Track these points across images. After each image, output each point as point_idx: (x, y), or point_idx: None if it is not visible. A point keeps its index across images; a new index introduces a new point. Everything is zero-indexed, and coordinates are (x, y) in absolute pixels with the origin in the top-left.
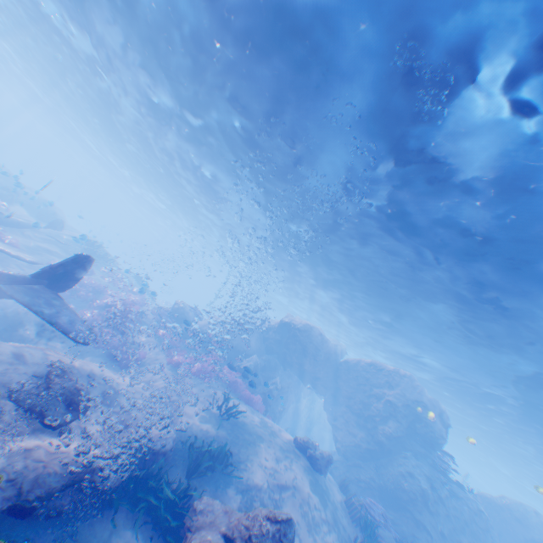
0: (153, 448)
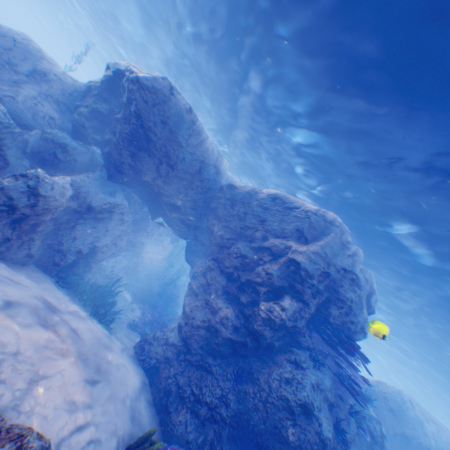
0: None
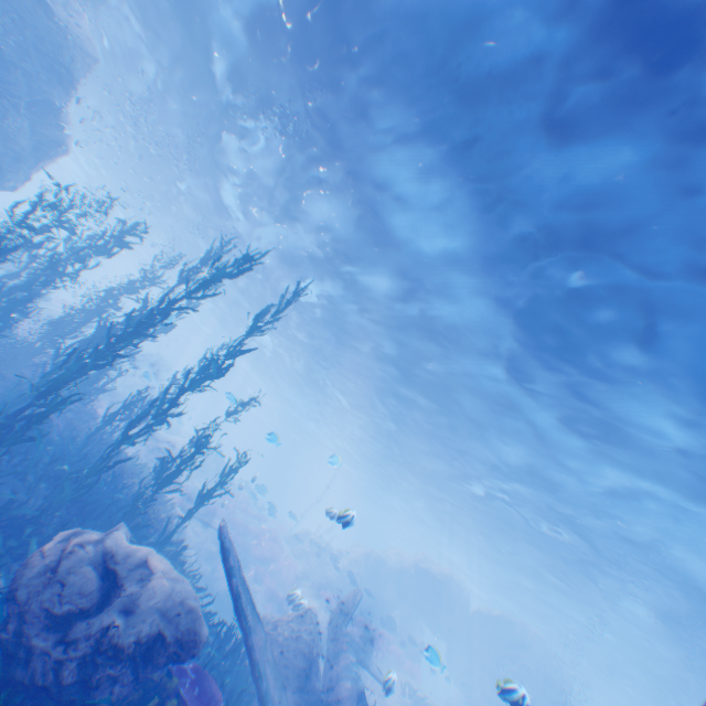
0: None
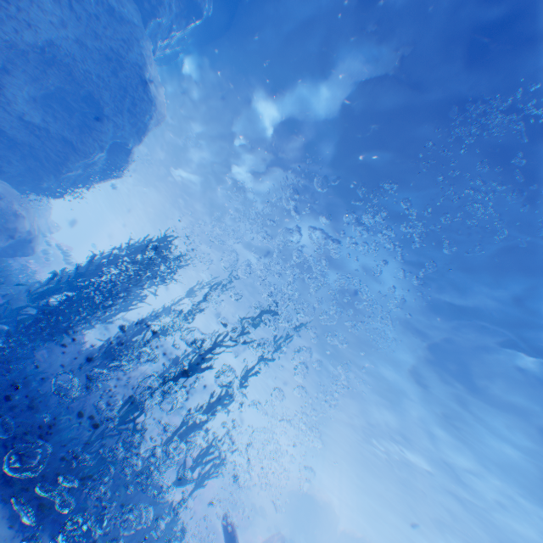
0: None
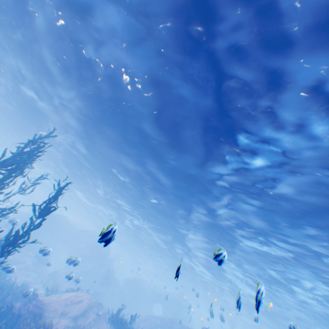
0: None
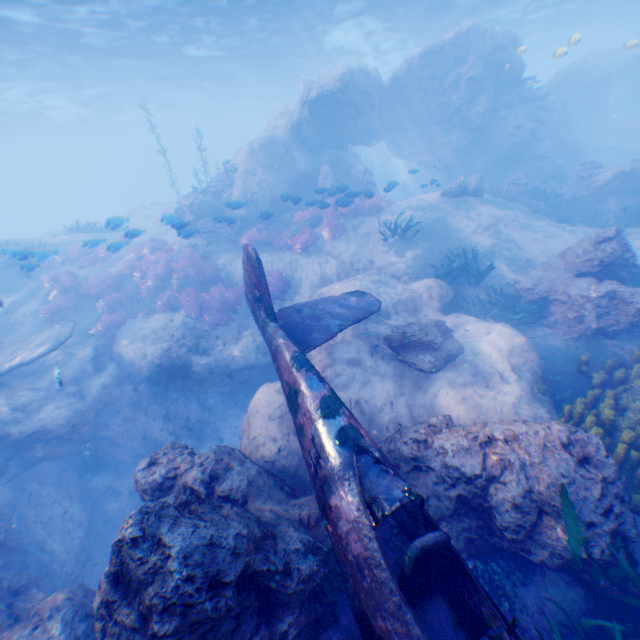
0: (450, 298)
